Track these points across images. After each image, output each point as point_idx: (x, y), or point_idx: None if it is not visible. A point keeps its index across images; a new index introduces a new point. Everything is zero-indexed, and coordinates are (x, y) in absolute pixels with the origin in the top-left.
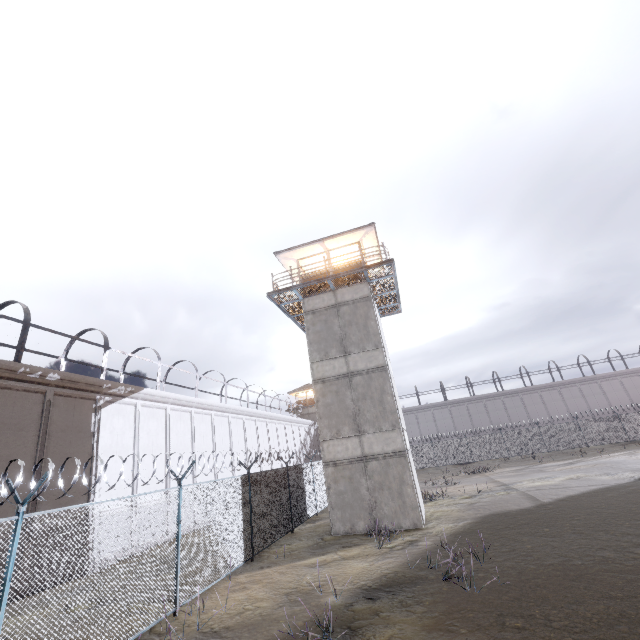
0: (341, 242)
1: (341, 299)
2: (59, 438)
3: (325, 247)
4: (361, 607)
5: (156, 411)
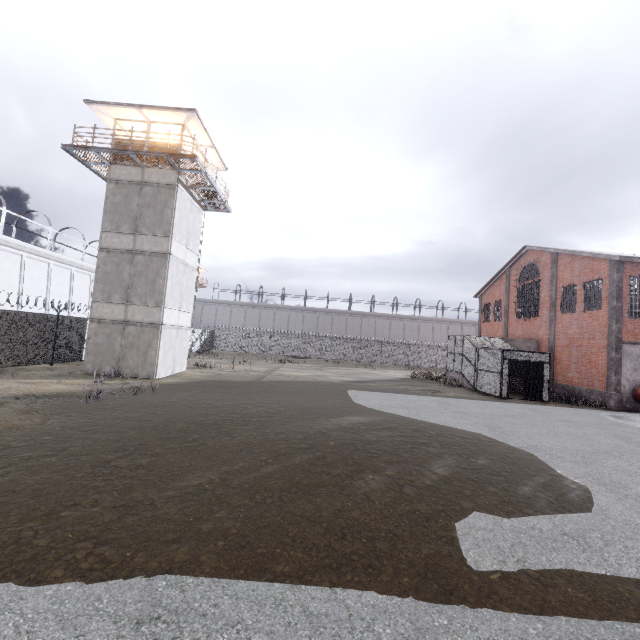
0: (163, 117)
1: (148, 179)
2: None
3: (146, 116)
4: (1, 400)
5: None
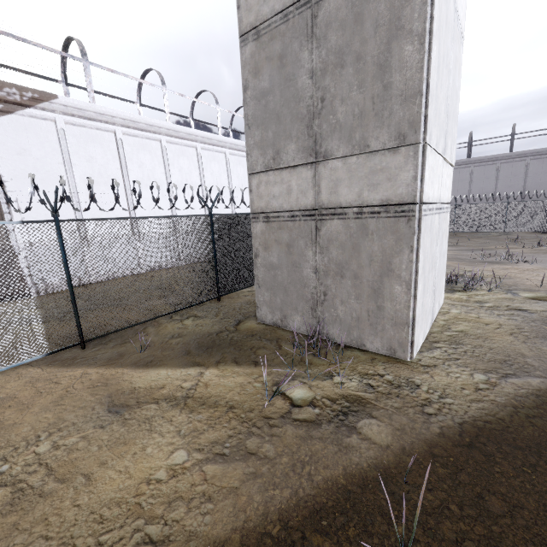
0: None
1: None
2: None
3: None
4: None
5: (97, 134)
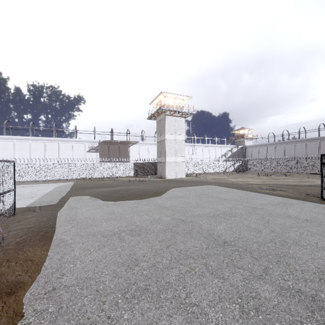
0: (160, 98)
1: (161, 118)
2: (122, 152)
3: (158, 100)
4: (124, 180)
5: (144, 146)
